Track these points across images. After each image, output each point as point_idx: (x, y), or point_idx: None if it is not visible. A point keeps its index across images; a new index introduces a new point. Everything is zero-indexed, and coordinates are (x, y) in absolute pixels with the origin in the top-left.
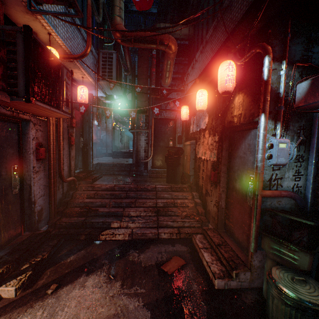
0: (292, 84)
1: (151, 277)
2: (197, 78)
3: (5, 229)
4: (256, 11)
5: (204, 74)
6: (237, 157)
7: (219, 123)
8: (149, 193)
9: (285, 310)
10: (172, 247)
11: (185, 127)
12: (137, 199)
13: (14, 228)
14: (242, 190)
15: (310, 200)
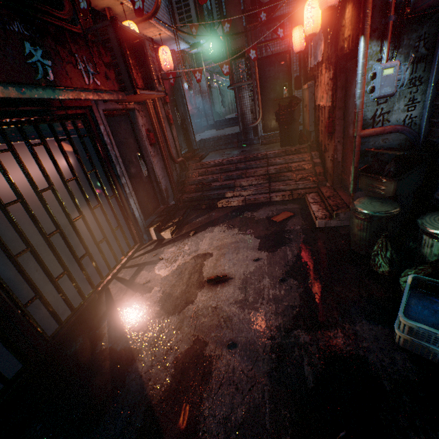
0: None
1: (261, 225)
2: None
3: (149, 202)
4: None
5: None
6: (351, 96)
7: (333, 51)
8: (259, 161)
9: (357, 222)
10: (283, 207)
11: (303, 61)
12: (247, 170)
13: (153, 202)
14: None
15: (423, 131)
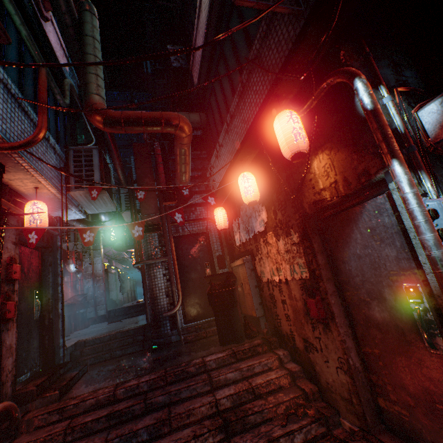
0: (406, 115)
1: None
2: (232, 160)
3: None
4: (319, 24)
5: (243, 149)
6: (350, 259)
7: (292, 212)
8: (194, 381)
9: None
10: None
11: (226, 240)
12: (172, 407)
13: None
14: (397, 321)
15: None
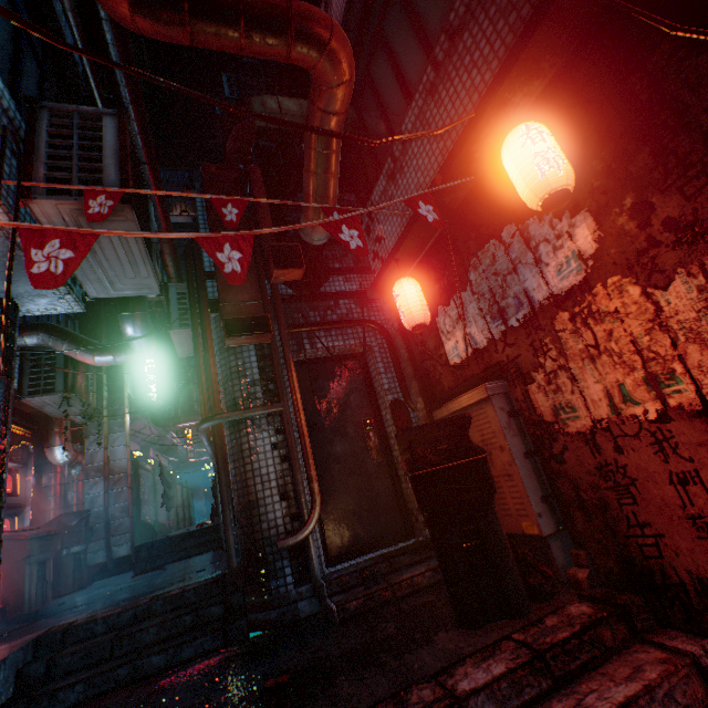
0: None
1: None
2: (475, 113)
3: None
4: None
5: (527, 48)
6: None
7: None
8: None
9: None
10: None
11: (412, 364)
12: None
13: None
14: None
15: None
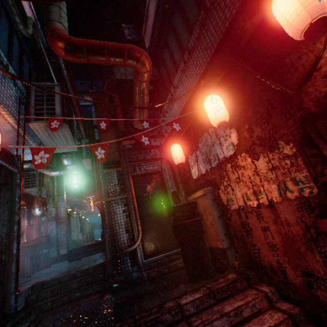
0: None
1: None
2: (195, 87)
3: None
4: None
5: (211, 69)
6: None
7: (280, 120)
8: None
9: None
10: None
11: (180, 177)
12: None
13: None
14: None
15: None
